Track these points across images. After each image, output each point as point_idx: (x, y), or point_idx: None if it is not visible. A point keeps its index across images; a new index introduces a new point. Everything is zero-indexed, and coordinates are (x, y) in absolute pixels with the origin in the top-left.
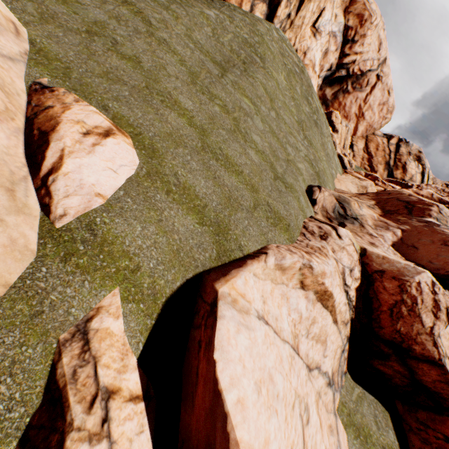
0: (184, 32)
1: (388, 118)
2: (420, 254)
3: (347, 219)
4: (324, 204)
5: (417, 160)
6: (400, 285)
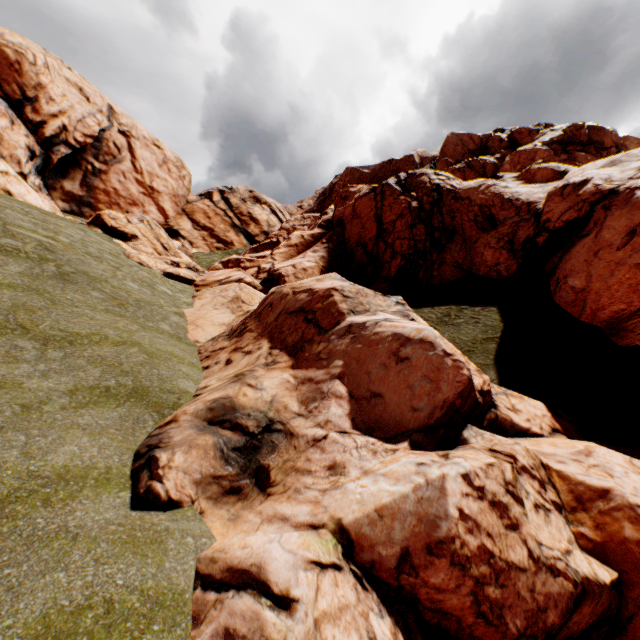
0: None
1: (186, 175)
2: (393, 403)
3: (261, 447)
4: (197, 475)
5: (256, 202)
6: (452, 559)
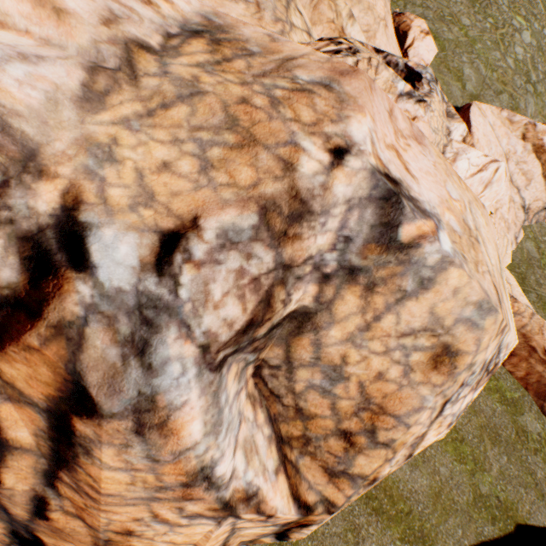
0: None
1: None
2: None
3: None
4: None
5: None
6: None
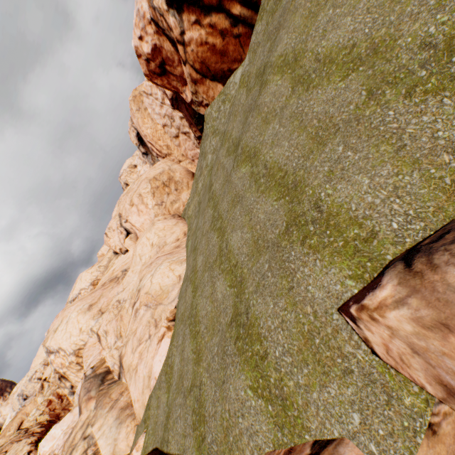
0: (226, 149)
1: None
2: None
3: None
4: (453, 379)
5: None
6: None
